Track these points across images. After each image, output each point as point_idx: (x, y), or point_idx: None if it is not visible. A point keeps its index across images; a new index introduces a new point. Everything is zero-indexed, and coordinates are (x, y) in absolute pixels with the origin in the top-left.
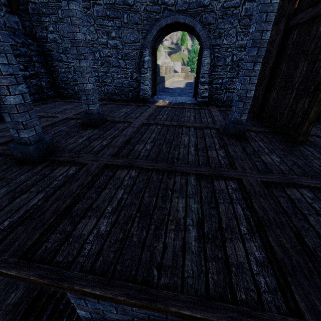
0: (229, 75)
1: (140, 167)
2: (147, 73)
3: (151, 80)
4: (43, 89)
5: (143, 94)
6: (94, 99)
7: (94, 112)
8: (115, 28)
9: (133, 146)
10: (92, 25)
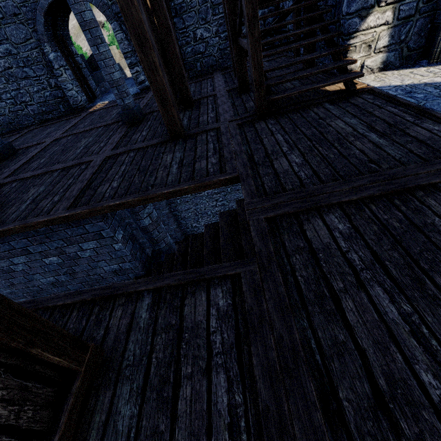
0: None
1: (22, 178)
2: (64, 75)
3: (76, 81)
4: None
5: (73, 102)
6: None
7: None
8: None
9: (30, 165)
10: None
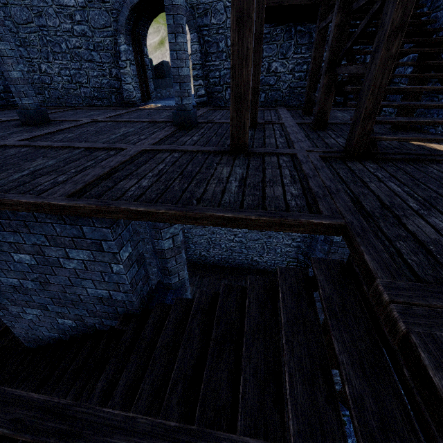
0: (227, 66)
1: (37, 146)
2: (127, 68)
3: (137, 78)
4: (1, 93)
5: (127, 95)
6: (26, 91)
7: (30, 107)
8: (78, 9)
9: (54, 136)
10: (50, 7)
